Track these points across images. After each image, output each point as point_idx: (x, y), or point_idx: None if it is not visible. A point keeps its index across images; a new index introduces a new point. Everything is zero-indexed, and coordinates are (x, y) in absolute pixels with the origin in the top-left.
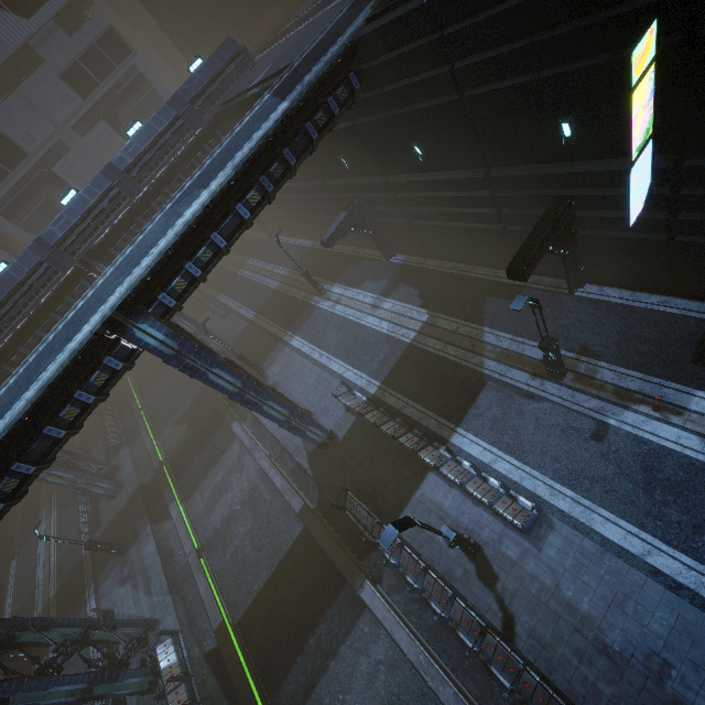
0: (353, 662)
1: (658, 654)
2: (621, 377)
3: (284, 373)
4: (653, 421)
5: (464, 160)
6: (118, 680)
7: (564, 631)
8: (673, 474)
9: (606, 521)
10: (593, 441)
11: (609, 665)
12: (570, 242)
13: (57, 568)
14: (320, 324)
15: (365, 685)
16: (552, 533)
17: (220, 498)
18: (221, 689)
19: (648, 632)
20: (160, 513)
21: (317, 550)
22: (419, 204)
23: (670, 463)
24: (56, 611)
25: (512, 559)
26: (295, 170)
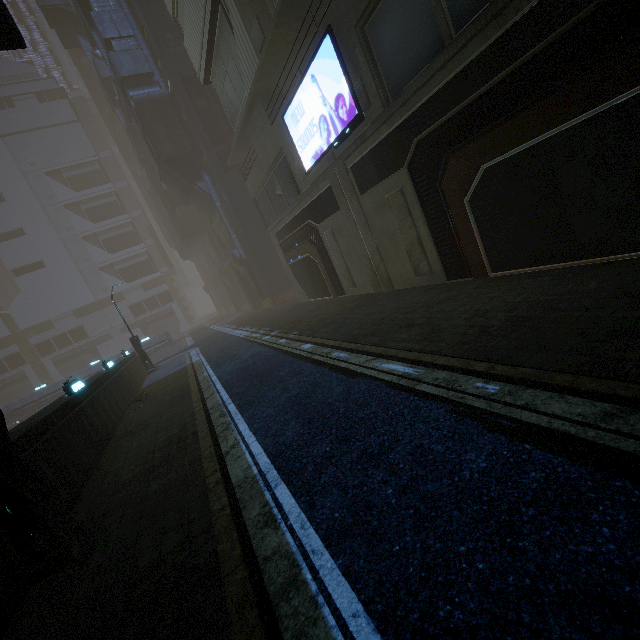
0: None
1: None
2: None
3: None
4: None
5: None
6: None
7: None
8: None
9: None
10: None
11: None
12: None
13: None
14: None
15: None
16: None
17: None
18: None
19: None
20: None
21: None
22: None
23: None
24: None
25: None
26: None
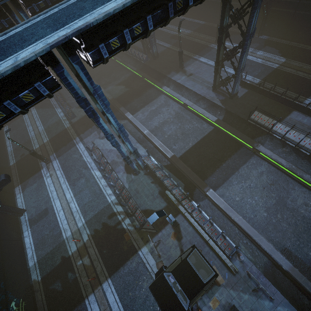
0: (248, 171)
1: None
2: None
3: (197, 70)
4: None
5: None
6: (137, 158)
7: None
8: None
9: None
10: None
11: None
12: None
13: (46, 131)
14: None
15: (256, 178)
16: None
17: (156, 115)
18: (176, 177)
19: None
20: (117, 117)
21: (222, 136)
22: None
23: None
24: (52, 147)
25: None
26: None
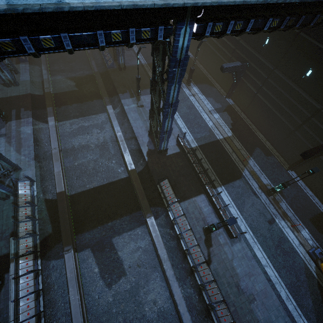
0: (127, 241)
1: (253, 295)
2: (287, 209)
3: None
4: (289, 229)
5: (320, 95)
6: None
7: (227, 274)
8: (286, 248)
9: (258, 249)
10: (268, 222)
11: (237, 291)
12: (316, 157)
13: None
14: (180, 97)
15: (129, 252)
16: (239, 243)
17: (83, 134)
18: (49, 218)
19: (254, 288)
20: (39, 116)
21: (129, 190)
22: (274, 91)
23: (287, 244)
24: None
25: (221, 243)
26: (289, 29)
